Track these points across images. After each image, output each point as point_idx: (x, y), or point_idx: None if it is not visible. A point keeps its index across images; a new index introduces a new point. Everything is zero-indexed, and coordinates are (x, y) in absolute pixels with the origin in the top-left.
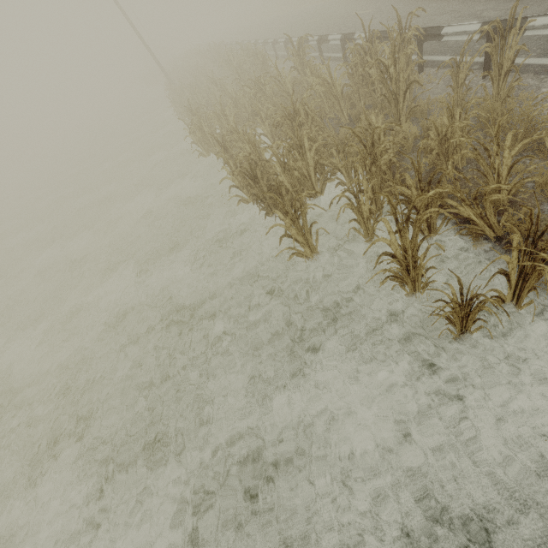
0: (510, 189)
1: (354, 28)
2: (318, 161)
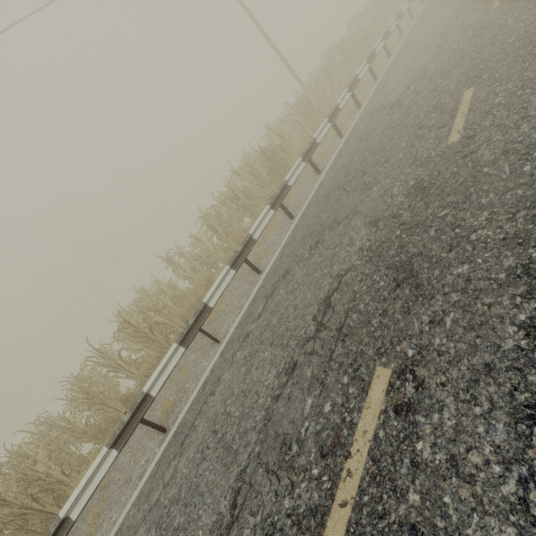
0: None
1: (349, 211)
2: None
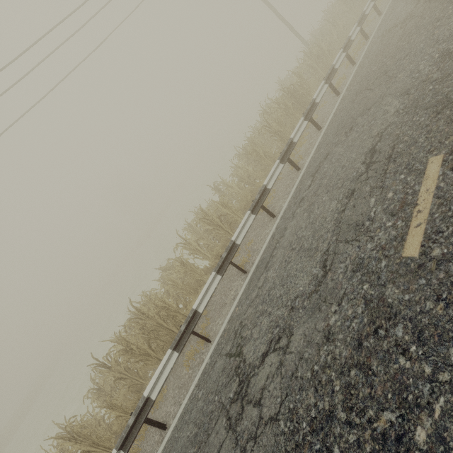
0: None
1: (377, 98)
2: None
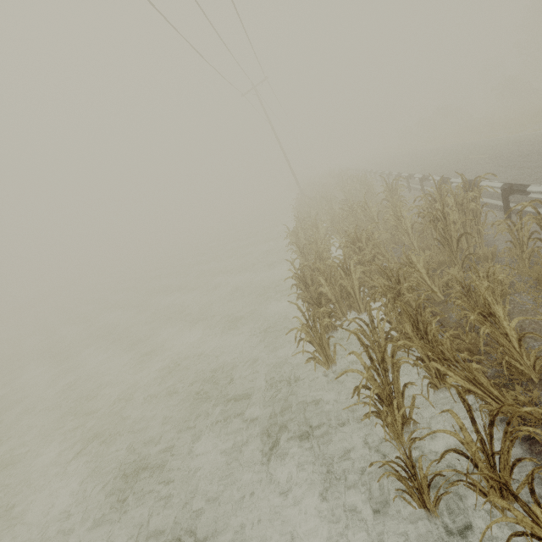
0: (534, 364)
1: (464, 170)
2: (363, 283)
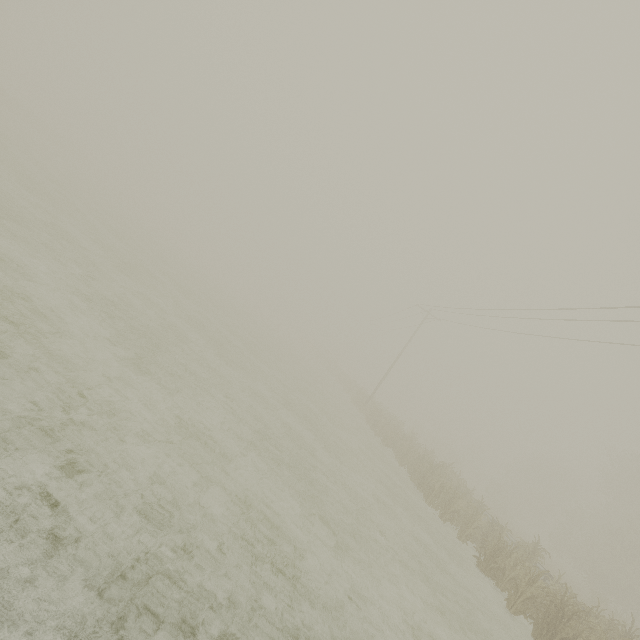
0: None
1: None
2: None
